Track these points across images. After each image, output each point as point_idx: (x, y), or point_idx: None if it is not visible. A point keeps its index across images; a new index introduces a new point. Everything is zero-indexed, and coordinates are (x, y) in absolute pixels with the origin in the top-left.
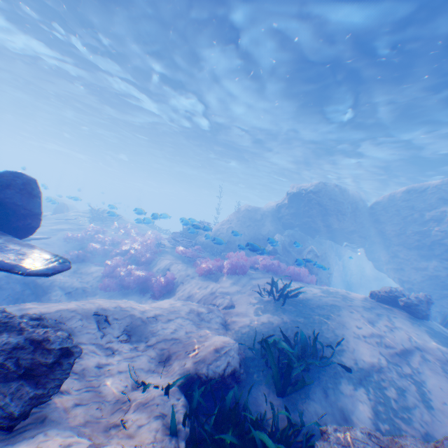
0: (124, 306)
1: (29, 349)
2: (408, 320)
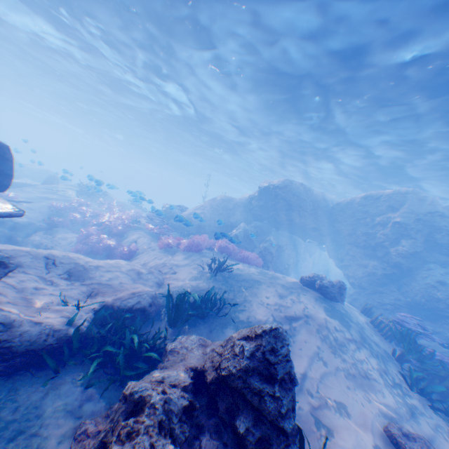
0: (72, 256)
1: None
2: (315, 298)
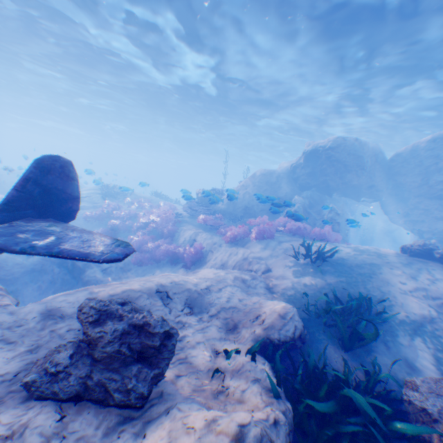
0: (178, 281)
1: (135, 334)
2: None
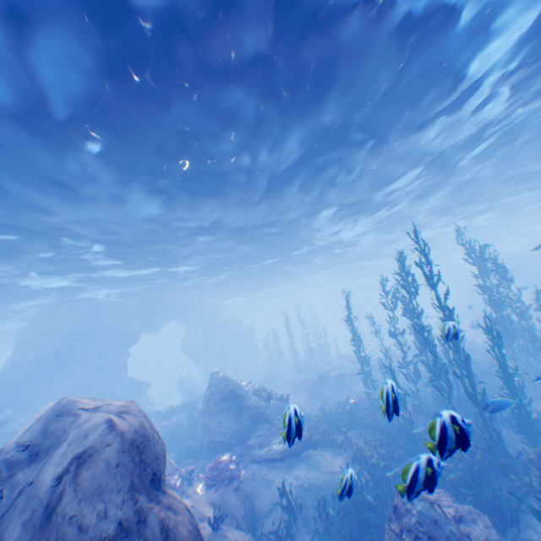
0: None
1: None
2: None
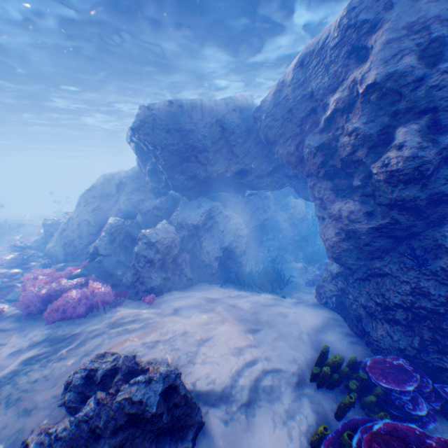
0: None
1: None
2: None
